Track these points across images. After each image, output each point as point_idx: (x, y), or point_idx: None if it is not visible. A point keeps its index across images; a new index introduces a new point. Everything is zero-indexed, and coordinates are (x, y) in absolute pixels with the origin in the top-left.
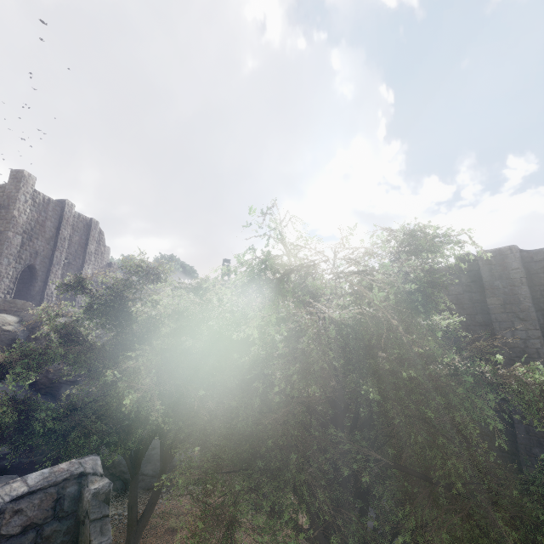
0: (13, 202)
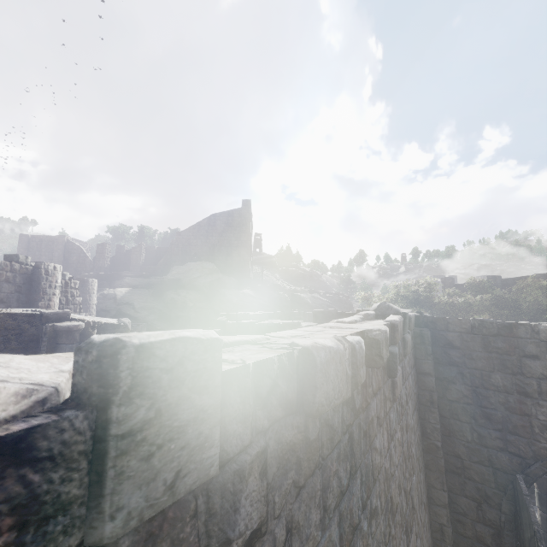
0: (248, 222)
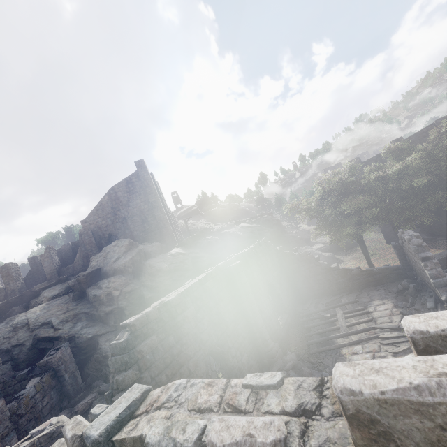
0: (150, 182)
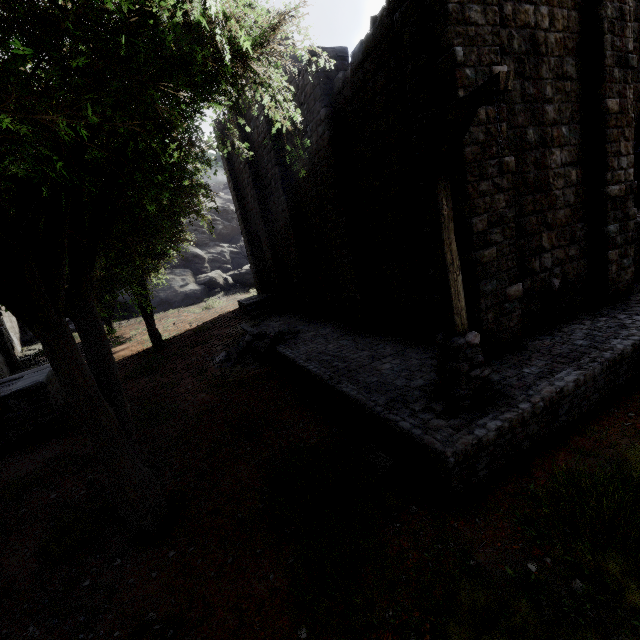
0: None
